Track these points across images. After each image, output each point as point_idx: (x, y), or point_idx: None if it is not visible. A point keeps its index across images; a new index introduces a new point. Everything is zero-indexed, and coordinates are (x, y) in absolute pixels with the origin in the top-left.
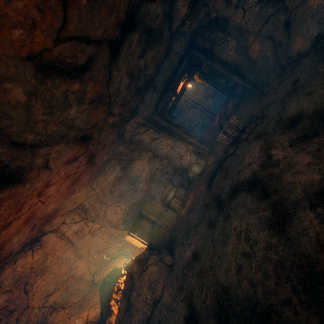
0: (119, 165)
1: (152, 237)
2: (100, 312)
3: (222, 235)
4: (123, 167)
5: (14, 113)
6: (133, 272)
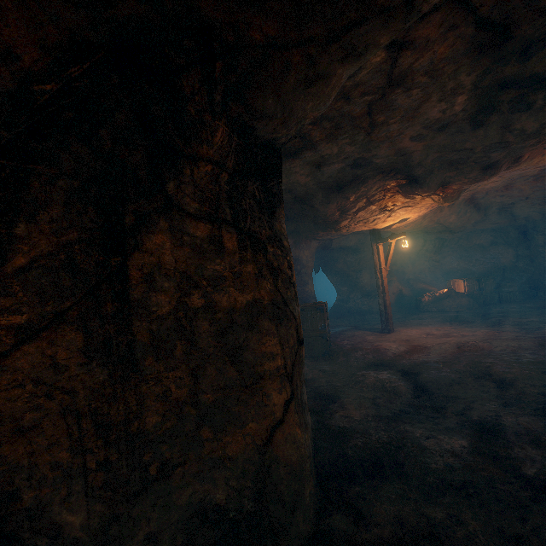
0: (493, 239)
1: (472, 294)
2: (406, 295)
3: (529, 311)
4: (493, 242)
5: (519, 212)
6: (451, 294)
